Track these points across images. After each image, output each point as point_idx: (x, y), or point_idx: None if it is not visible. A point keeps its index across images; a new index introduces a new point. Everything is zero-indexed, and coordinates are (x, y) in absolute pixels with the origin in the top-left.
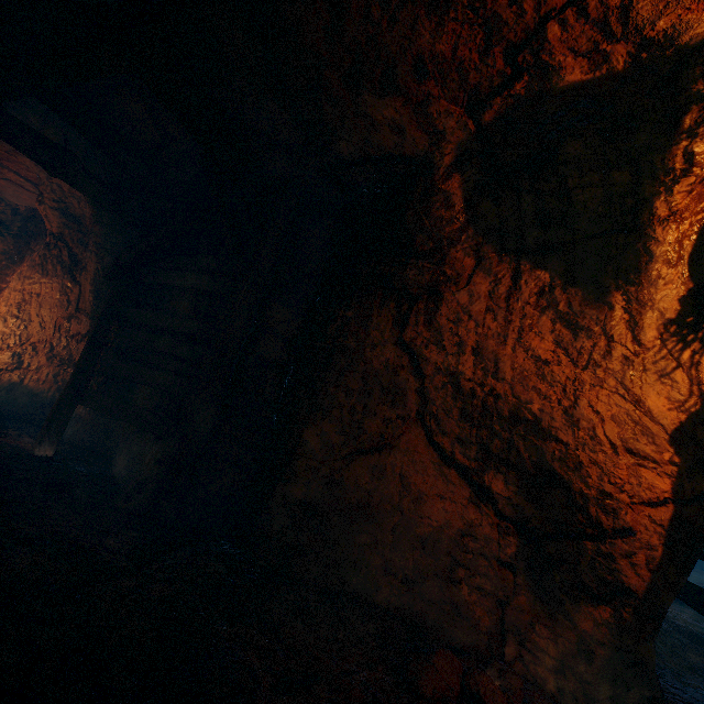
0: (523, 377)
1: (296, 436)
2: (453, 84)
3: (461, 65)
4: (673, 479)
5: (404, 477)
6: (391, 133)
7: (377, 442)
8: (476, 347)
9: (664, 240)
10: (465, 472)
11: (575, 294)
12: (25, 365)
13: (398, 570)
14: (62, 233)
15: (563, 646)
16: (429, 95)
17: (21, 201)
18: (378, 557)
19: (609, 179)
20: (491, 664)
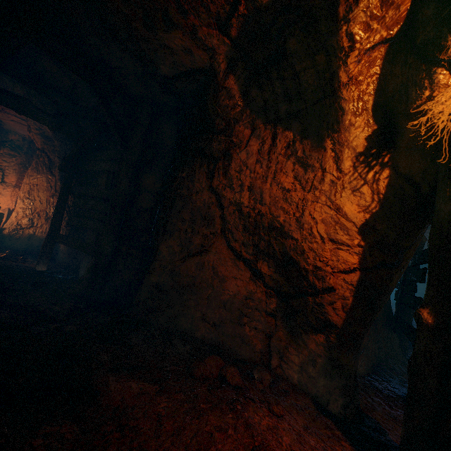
0: (275, 202)
1: (156, 249)
2: (204, 15)
3: (202, 1)
4: (360, 255)
5: (214, 268)
6: (185, 55)
7: (199, 249)
8: (250, 186)
9: (349, 98)
10: (248, 262)
11: (307, 144)
12: (35, 225)
13: (210, 319)
14: (43, 148)
15: (302, 358)
16: (194, 25)
17: (25, 132)
18: (199, 312)
19: (316, 62)
20: (255, 367)
